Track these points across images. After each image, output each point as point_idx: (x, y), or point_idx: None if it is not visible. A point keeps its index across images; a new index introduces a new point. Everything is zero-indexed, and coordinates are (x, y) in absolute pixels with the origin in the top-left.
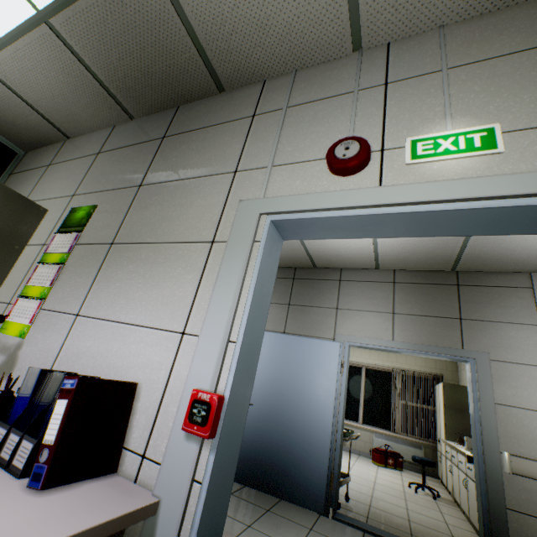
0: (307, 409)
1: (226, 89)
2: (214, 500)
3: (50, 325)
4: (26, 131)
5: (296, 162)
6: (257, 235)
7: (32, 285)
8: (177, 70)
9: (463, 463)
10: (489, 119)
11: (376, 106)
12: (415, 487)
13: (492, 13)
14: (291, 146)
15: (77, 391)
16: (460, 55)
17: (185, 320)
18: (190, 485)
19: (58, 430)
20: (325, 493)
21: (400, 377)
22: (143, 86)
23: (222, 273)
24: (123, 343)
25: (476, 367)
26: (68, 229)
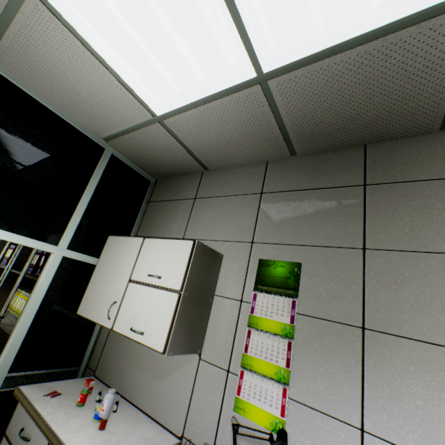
0: None
1: None
2: None
3: (318, 430)
4: (167, 166)
5: None
6: None
7: (253, 356)
8: (397, 114)
9: None
10: None
11: None
12: None
13: None
14: None
15: None
16: None
17: None
18: None
19: None
20: None
21: None
22: (335, 129)
23: None
24: None
25: None
26: (270, 288)
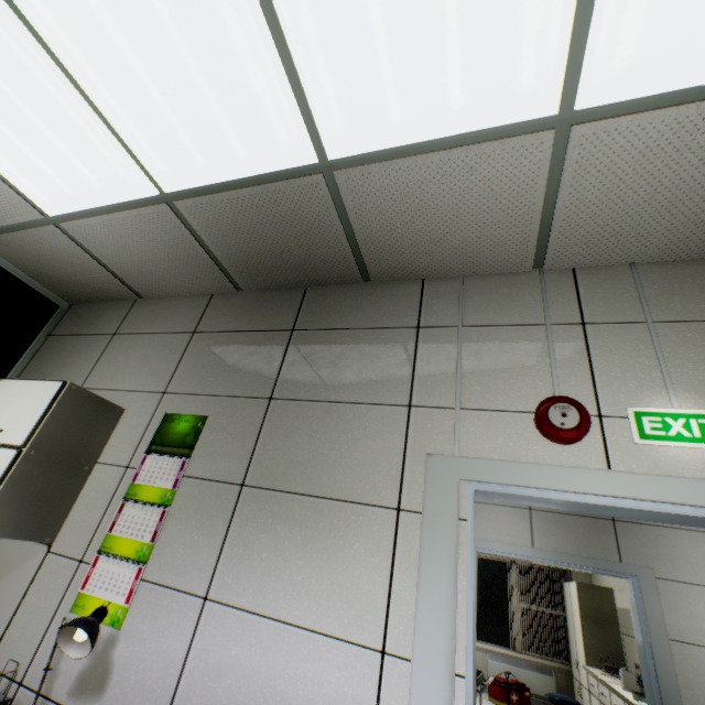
0: None
1: (373, 280)
2: None
3: (162, 611)
4: (83, 285)
5: (491, 409)
6: (460, 509)
7: (118, 535)
8: (318, 259)
9: None
10: None
11: (577, 352)
12: None
13: (686, 262)
14: (479, 384)
15: None
16: (662, 307)
17: (382, 631)
18: None
19: None
20: None
21: (518, 569)
22: (269, 266)
23: (425, 565)
24: (291, 657)
25: (640, 587)
26: (165, 448)
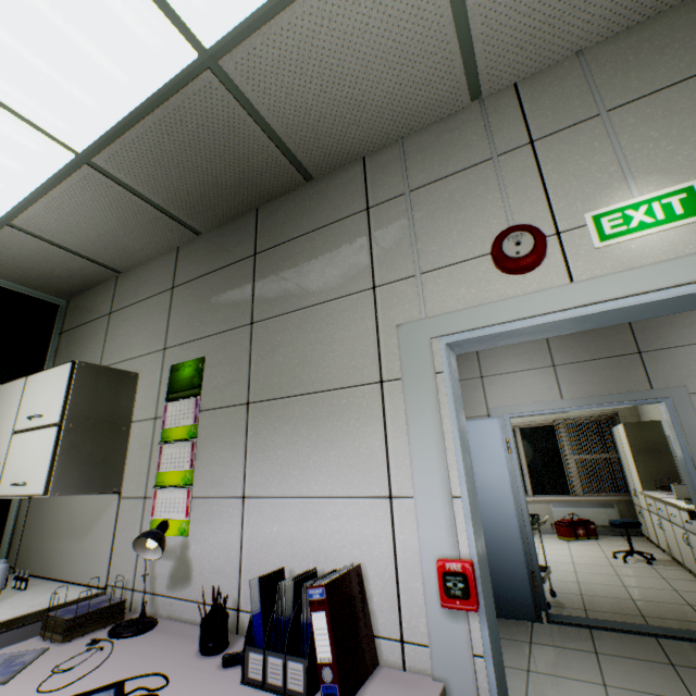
0: (481, 507)
1: (316, 177)
2: (497, 668)
3: (214, 515)
4: (67, 278)
5: (450, 264)
6: (435, 365)
7: (165, 471)
8: (253, 173)
9: (677, 516)
10: (682, 174)
11: (529, 175)
12: (623, 556)
13: (641, 25)
14: (435, 243)
15: (328, 599)
16: (617, 90)
17: (387, 482)
18: (473, 661)
19: (330, 646)
20: (531, 597)
21: (565, 428)
22: (212, 198)
23: (412, 420)
24: (319, 521)
25: (673, 406)
26: (179, 394)
